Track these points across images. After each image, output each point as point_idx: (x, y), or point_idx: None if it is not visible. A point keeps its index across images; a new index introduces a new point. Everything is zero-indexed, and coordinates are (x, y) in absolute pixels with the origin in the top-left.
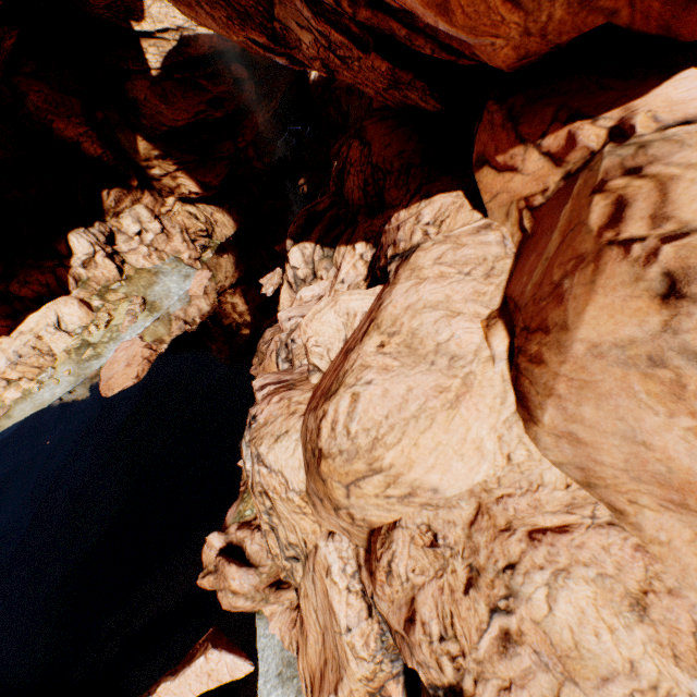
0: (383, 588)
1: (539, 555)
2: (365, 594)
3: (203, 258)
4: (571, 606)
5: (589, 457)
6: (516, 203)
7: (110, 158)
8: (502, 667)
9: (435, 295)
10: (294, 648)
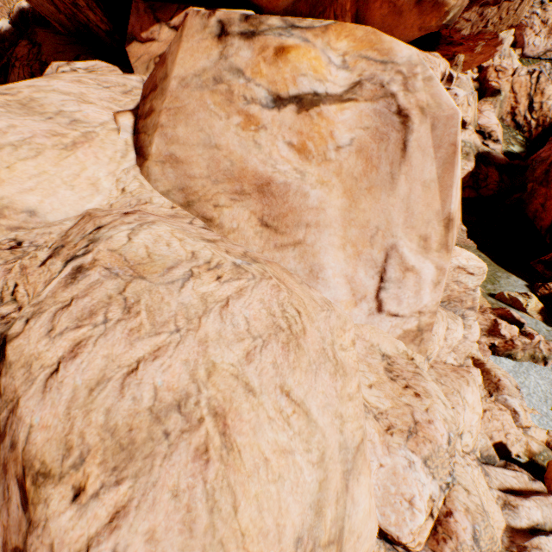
0: None
1: (131, 219)
2: None
3: None
4: (151, 235)
5: (186, 175)
6: (154, 60)
7: None
8: (67, 293)
9: (69, 89)
10: None
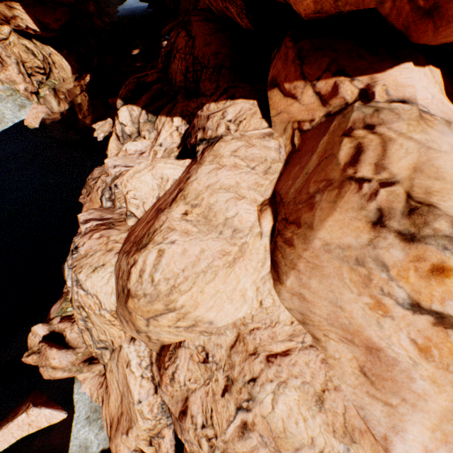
0: (167, 387)
1: (271, 372)
2: (154, 379)
3: (39, 93)
4: (285, 405)
5: (308, 309)
6: (292, 123)
7: None
8: (239, 445)
9: (229, 180)
10: (100, 401)
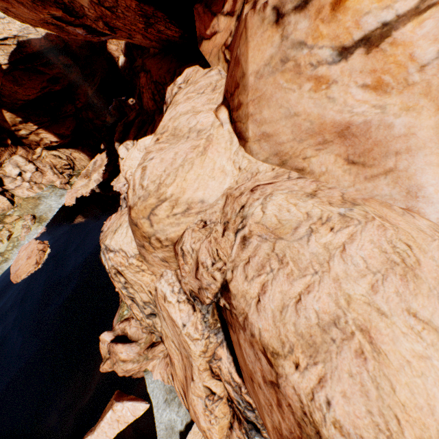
0: (184, 269)
1: (256, 195)
2: (189, 300)
3: (71, 182)
4: (274, 206)
5: (277, 144)
6: (221, 49)
7: None
8: (244, 254)
9: (186, 108)
10: (171, 380)
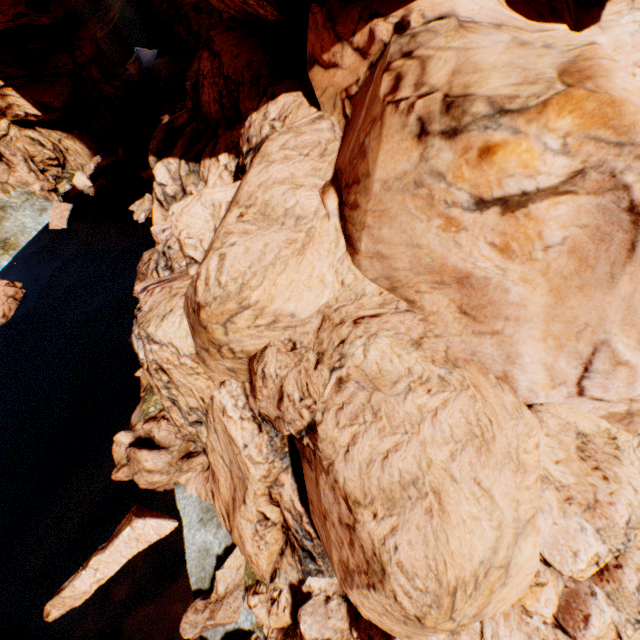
0: (262, 392)
1: (360, 331)
2: (255, 418)
3: (58, 190)
4: (377, 351)
5: (391, 268)
6: (340, 94)
7: None
8: (338, 398)
9: (282, 174)
10: (211, 498)
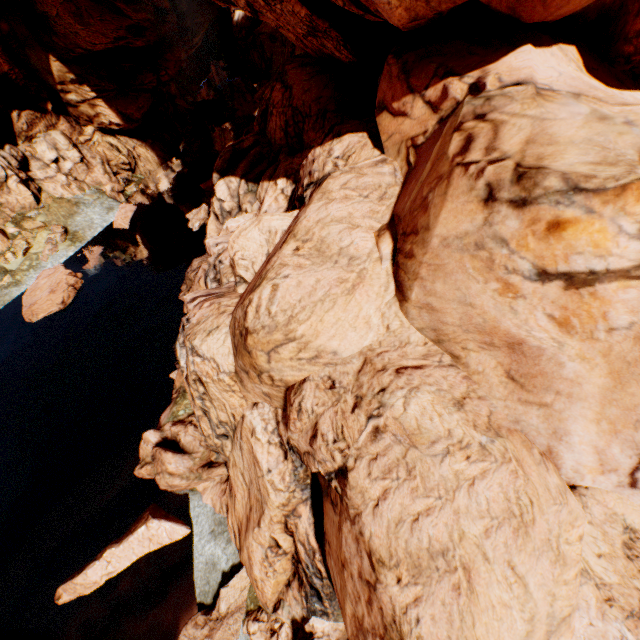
0: (295, 424)
1: (401, 381)
2: (282, 444)
3: (126, 192)
4: (418, 406)
5: (439, 321)
6: (405, 142)
7: (19, 76)
8: (373, 447)
9: (340, 212)
10: (224, 511)
